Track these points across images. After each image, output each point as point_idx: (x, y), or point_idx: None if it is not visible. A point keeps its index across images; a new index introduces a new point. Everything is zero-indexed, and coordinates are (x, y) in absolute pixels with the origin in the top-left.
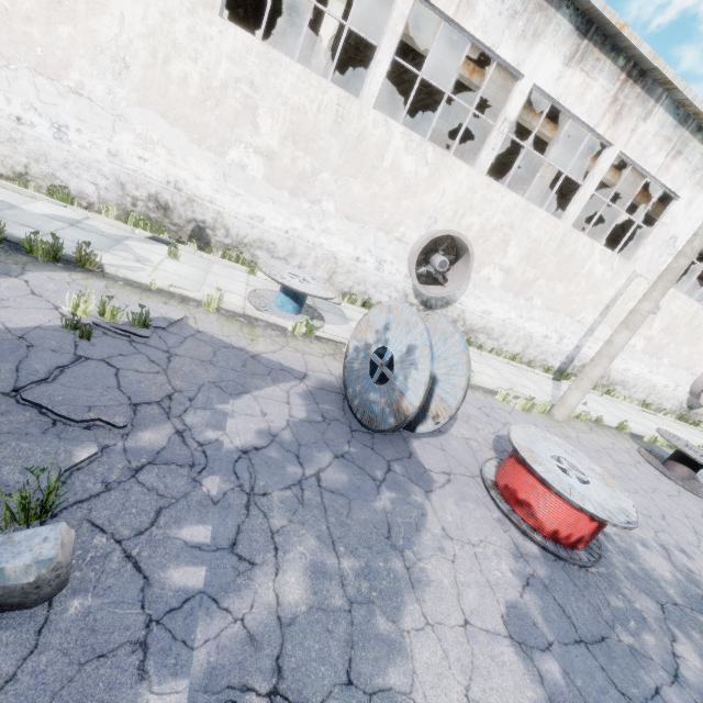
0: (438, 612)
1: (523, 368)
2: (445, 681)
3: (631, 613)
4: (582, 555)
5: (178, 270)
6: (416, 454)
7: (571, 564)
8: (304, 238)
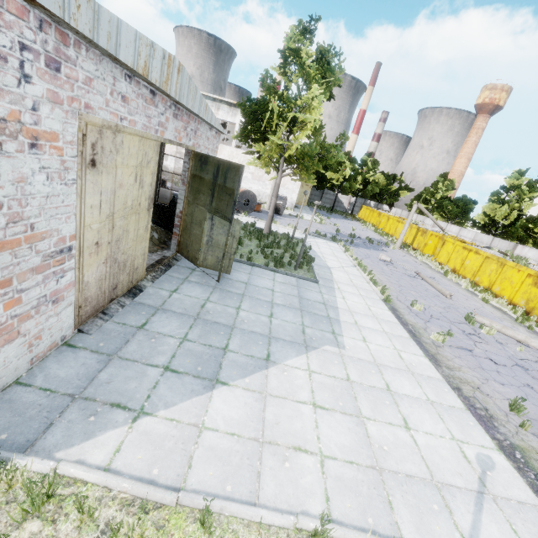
0: None
1: None
2: None
3: None
4: None
5: None
6: None
7: None
8: None
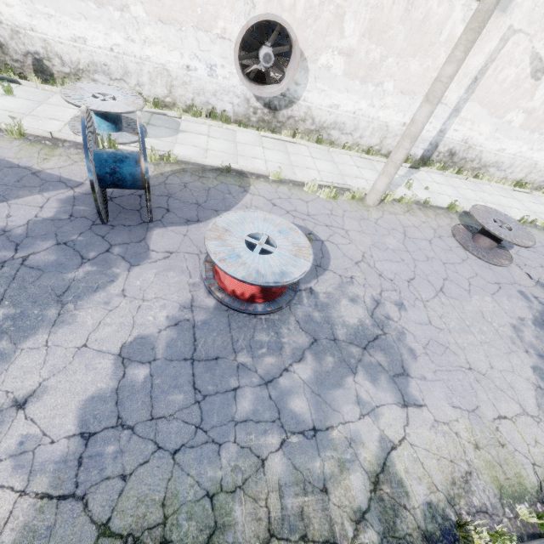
0: (63, 339)
1: (376, 160)
2: (29, 375)
3: (270, 344)
4: (260, 307)
5: (8, 105)
6: (150, 239)
7: (241, 313)
8: (130, 54)
